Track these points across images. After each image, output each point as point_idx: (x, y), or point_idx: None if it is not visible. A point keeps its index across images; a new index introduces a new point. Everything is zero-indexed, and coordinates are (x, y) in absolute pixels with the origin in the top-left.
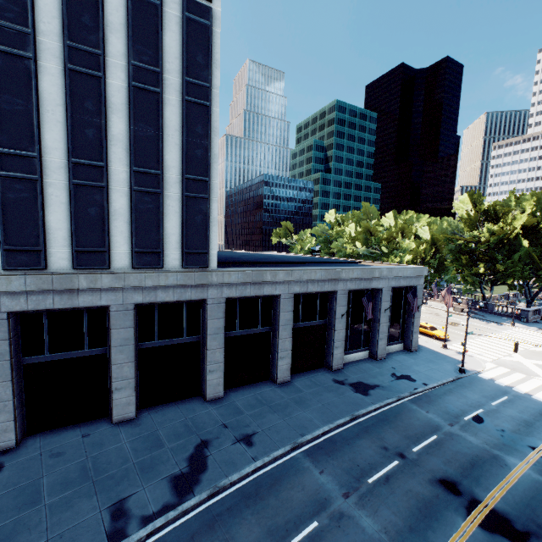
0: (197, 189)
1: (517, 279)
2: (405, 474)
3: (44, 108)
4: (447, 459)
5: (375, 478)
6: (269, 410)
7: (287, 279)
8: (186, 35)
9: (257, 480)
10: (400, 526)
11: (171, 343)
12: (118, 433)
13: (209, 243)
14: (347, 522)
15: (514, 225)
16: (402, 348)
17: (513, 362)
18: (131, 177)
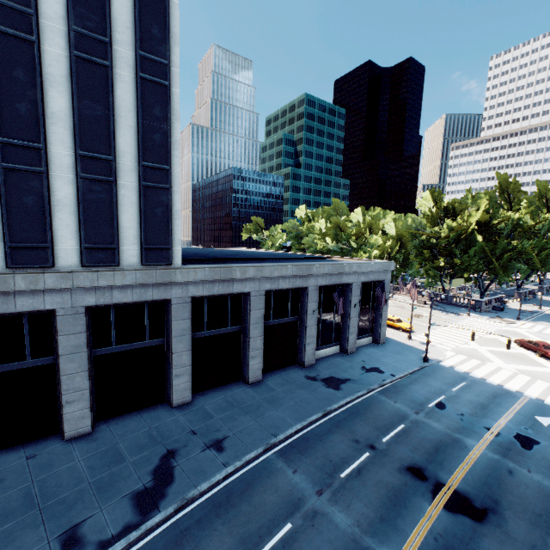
0: (157, 178)
1: (473, 272)
2: (375, 465)
3: None
4: (414, 446)
5: (347, 472)
6: (241, 412)
7: (257, 276)
8: (139, 3)
9: (228, 487)
10: (372, 517)
11: (131, 348)
12: (70, 450)
13: (172, 238)
14: (321, 520)
15: (470, 222)
16: (371, 341)
17: (470, 349)
18: (77, 162)
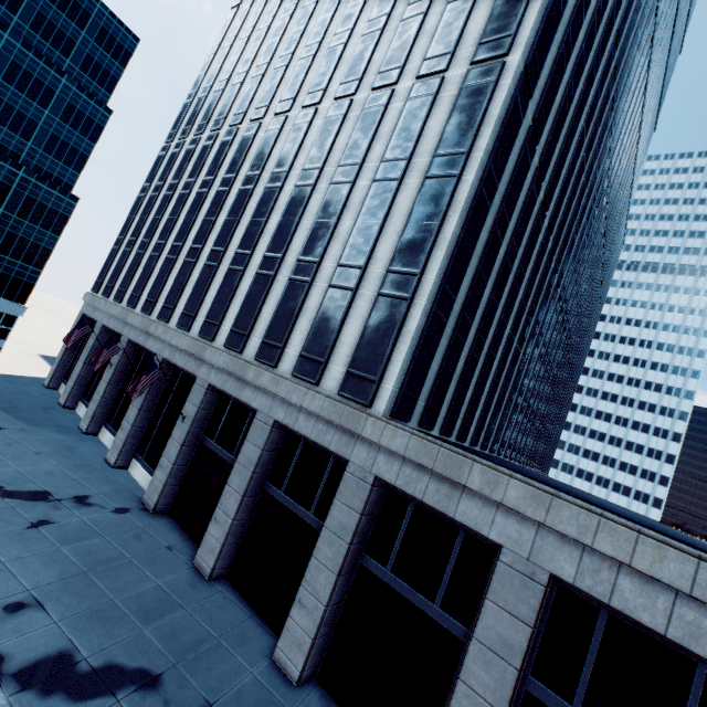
0: (398, 285)
1: None
2: None
3: (304, 220)
4: None
5: None
6: None
7: (529, 513)
8: (455, 108)
9: None
10: None
11: (293, 509)
12: (176, 570)
13: (386, 369)
14: None
15: None
16: None
17: None
18: (334, 272)
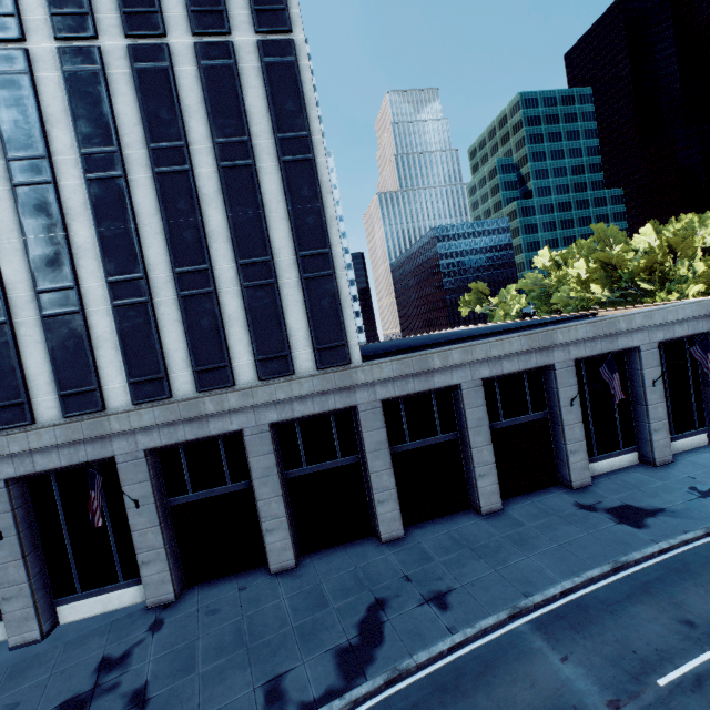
0: (317, 266)
1: None
2: None
3: (142, 224)
4: None
5: (672, 677)
6: (471, 554)
7: (466, 360)
8: (269, 85)
9: (456, 664)
10: None
11: (323, 468)
12: (276, 586)
13: (345, 331)
14: None
15: None
16: (706, 442)
17: None
18: (239, 273)
